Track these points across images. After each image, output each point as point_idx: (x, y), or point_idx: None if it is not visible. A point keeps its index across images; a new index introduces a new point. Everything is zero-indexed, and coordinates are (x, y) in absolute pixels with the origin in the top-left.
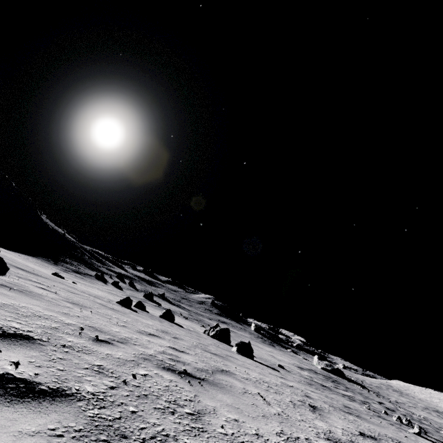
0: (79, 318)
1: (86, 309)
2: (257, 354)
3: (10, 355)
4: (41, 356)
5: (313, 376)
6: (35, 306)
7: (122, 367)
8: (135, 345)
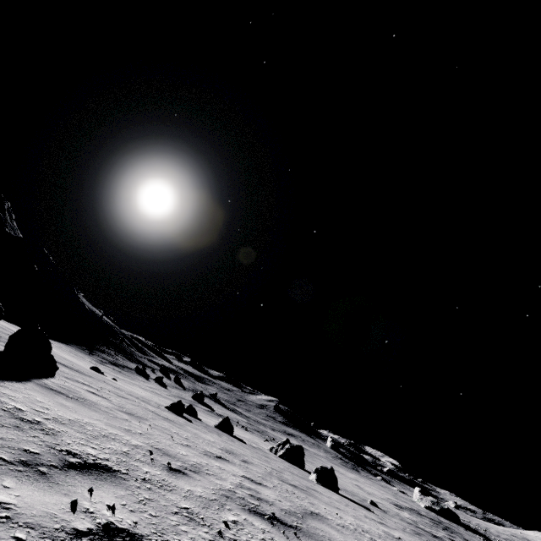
0: (142, 437)
1: (143, 421)
2: (339, 483)
3: (101, 495)
4: (129, 496)
5: (417, 519)
6: (97, 421)
7: (208, 510)
8: (209, 476)
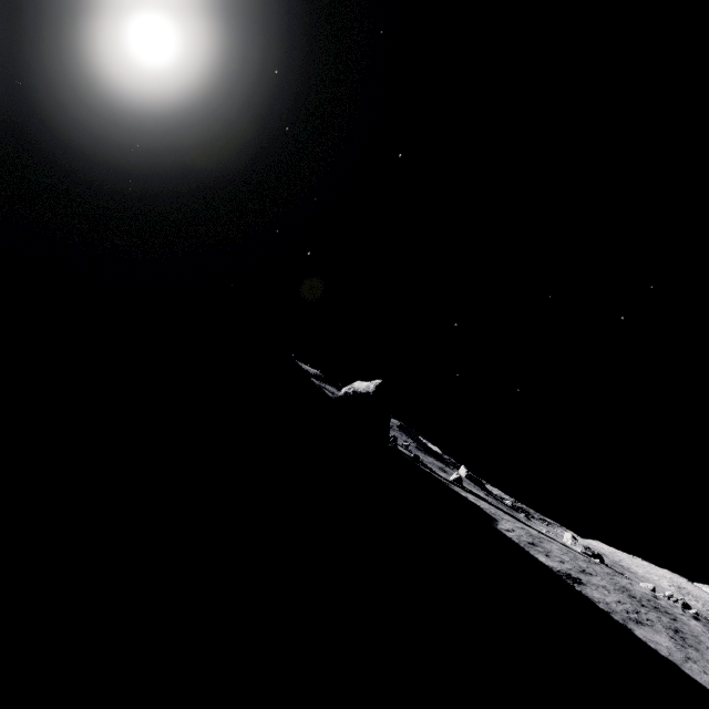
0: None
1: None
2: None
3: None
4: None
5: None
6: None
7: None
8: None
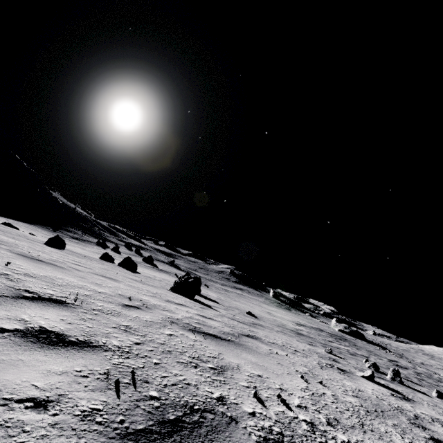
0: None
1: None
2: (240, 306)
3: None
4: None
5: (310, 331)
6: None
7: None
8: None
